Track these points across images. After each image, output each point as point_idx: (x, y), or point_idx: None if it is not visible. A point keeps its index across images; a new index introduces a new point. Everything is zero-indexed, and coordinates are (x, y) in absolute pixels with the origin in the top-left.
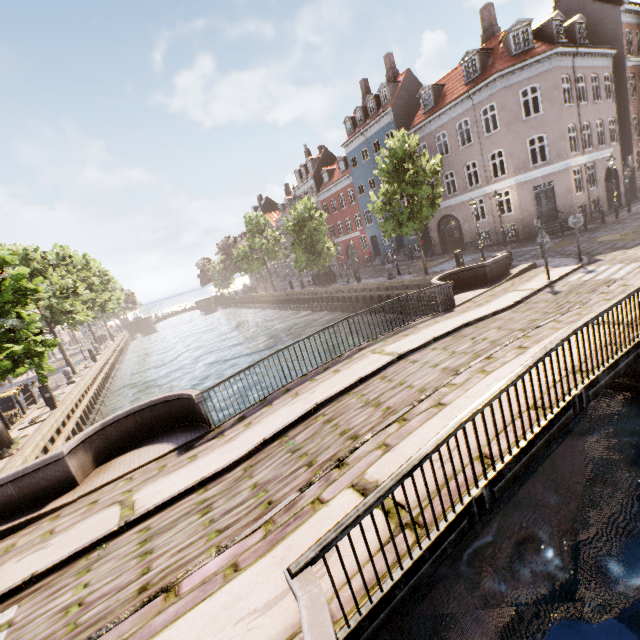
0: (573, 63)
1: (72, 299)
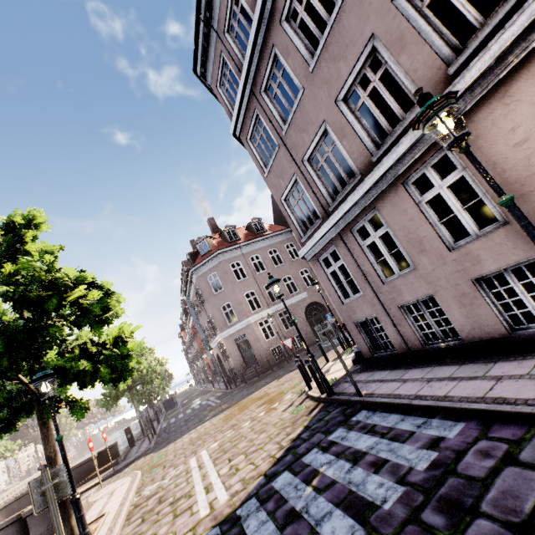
0: (242, 252)
1: None
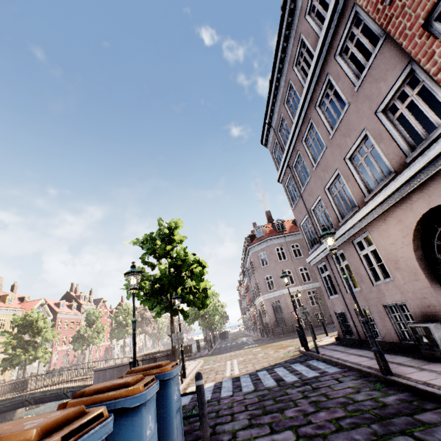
0: (285, 240)
1: (103, 331)
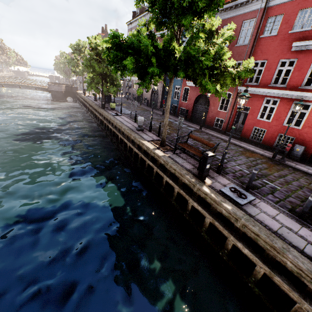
0: None
1: None
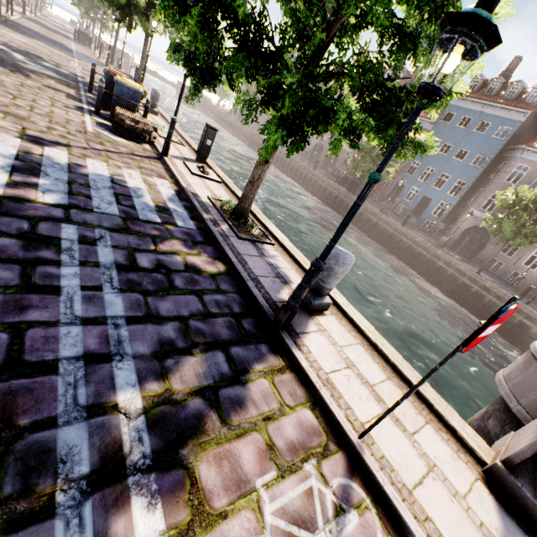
0: None
1: None
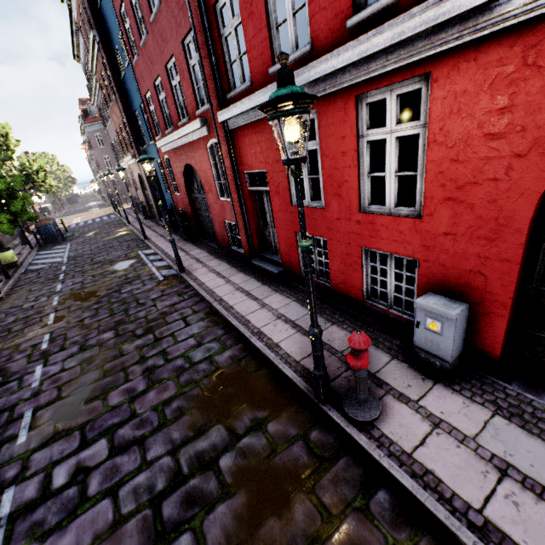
0: None
1: None
